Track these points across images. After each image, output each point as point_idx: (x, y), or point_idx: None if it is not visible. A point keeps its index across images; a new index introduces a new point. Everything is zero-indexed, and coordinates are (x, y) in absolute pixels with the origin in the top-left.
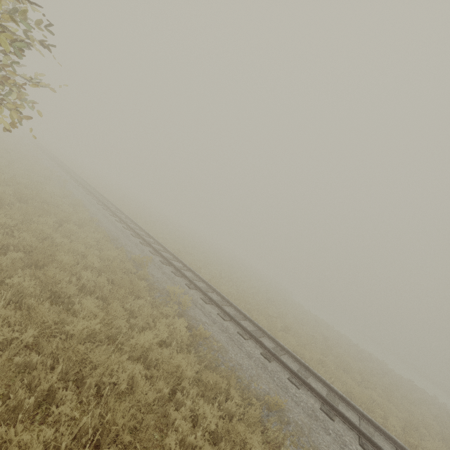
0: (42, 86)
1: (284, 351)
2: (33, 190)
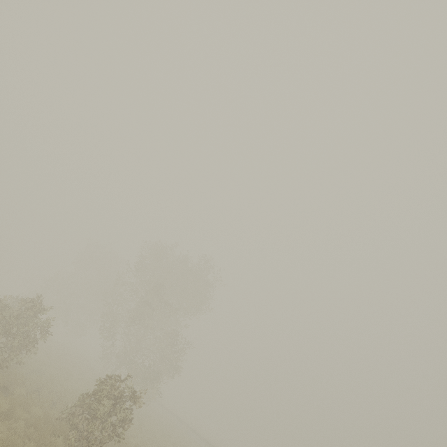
0: None
1: None
2: None
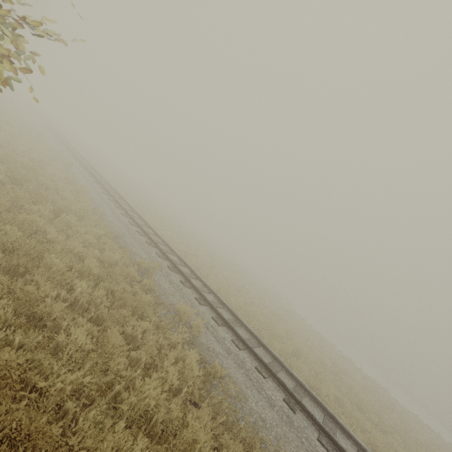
0: (46, 35)
1: (305, 393)
2: (32, 170)
